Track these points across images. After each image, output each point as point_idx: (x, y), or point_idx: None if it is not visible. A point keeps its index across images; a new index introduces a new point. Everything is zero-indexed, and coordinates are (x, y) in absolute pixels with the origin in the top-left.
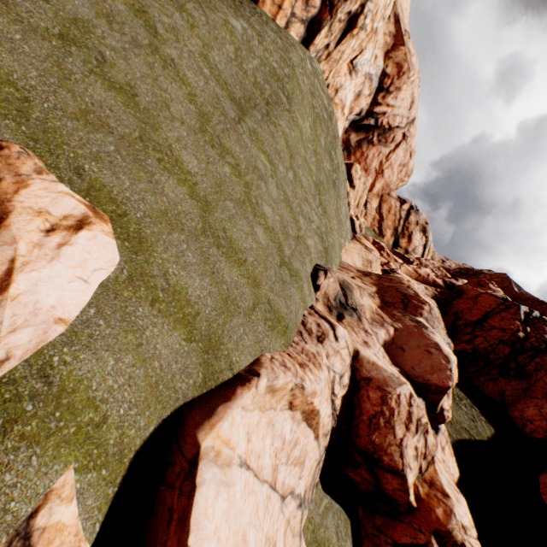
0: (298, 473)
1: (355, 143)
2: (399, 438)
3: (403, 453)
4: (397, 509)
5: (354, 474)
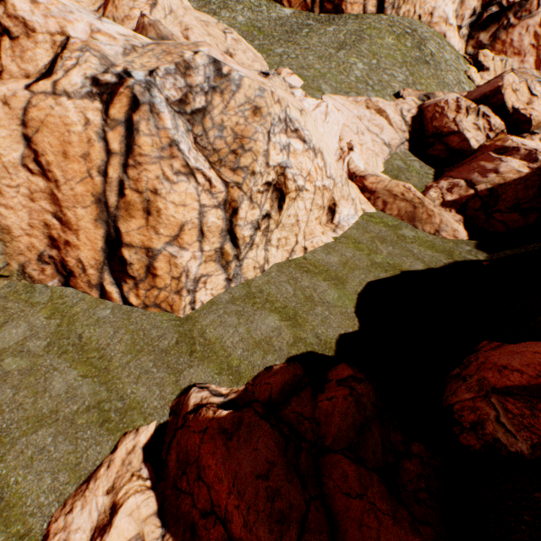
0: (379, 131)
1: (487, 40)
2: (452, 118)
3: (458, 124)
4: (466, 155)
5: (433, 152)
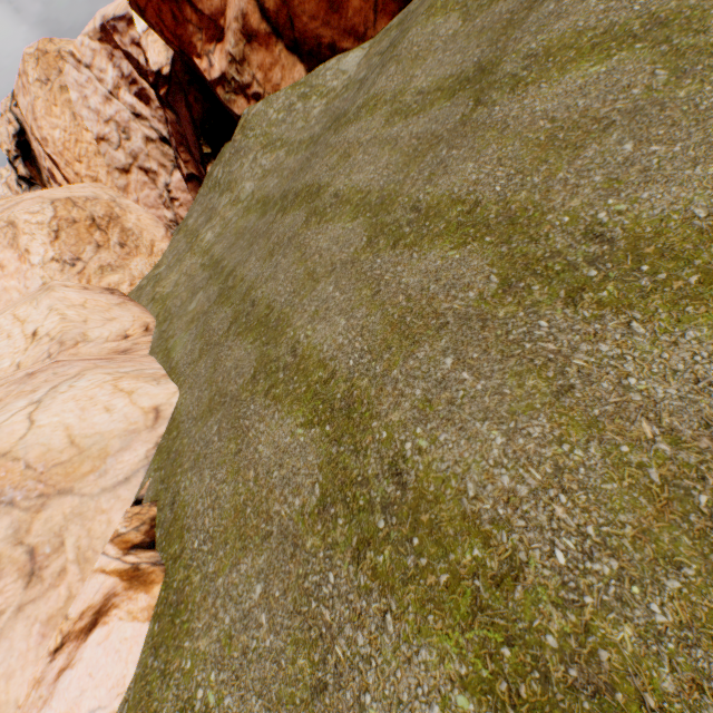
0: None
1: None
2: None
3: None
4: None
5: None
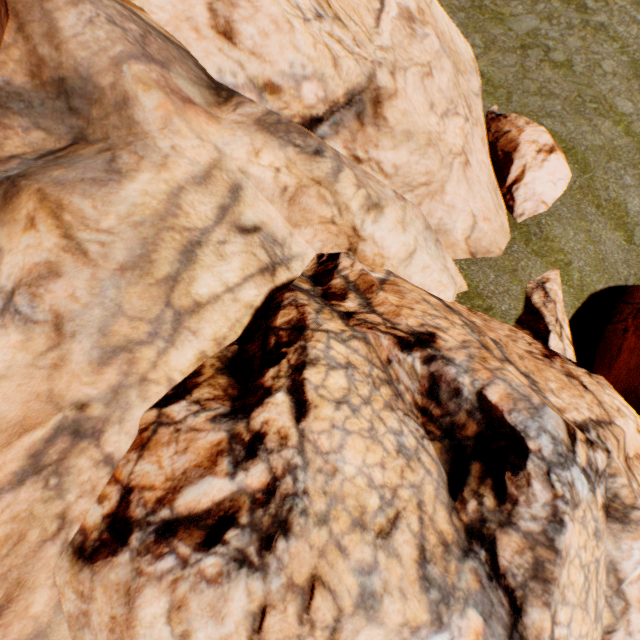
0: None
1: None
2: None
3: None
4: None
5: None
